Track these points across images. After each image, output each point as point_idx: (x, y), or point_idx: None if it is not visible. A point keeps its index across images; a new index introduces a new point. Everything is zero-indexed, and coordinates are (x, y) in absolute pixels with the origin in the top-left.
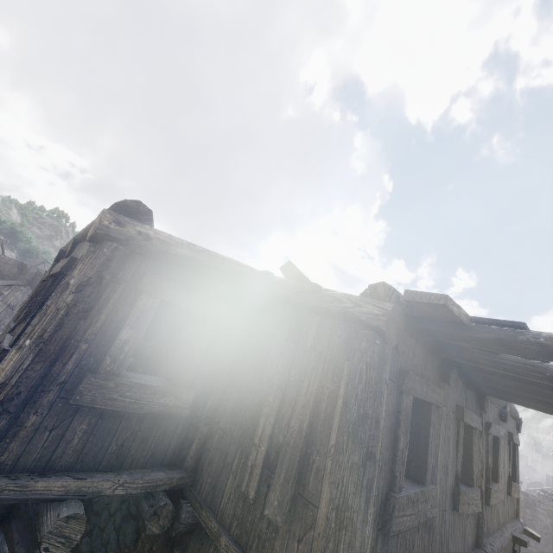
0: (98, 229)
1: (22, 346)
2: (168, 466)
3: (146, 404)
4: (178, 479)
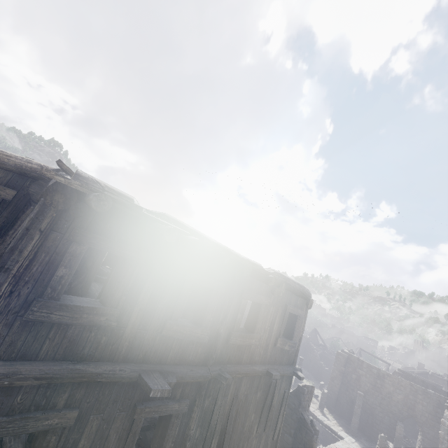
0: None
1: None
2: None
3: None
4: None
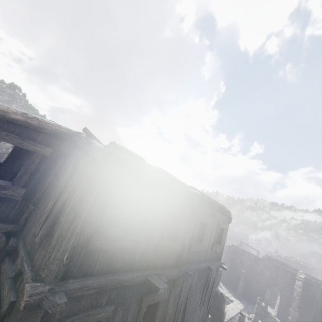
0: None
1: None
2: (10, 222)
3: None
4: (12, 228)
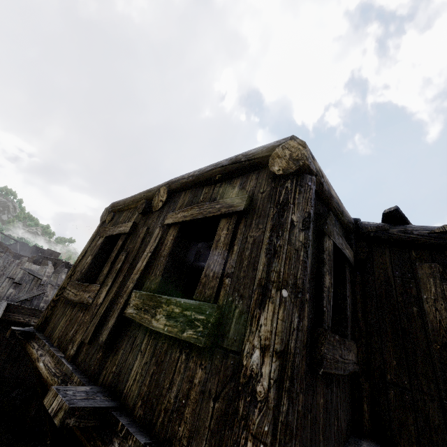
0: (306, 158)
1: (281, 299)
2: (353, 435)
3: (346, 363)
4: None
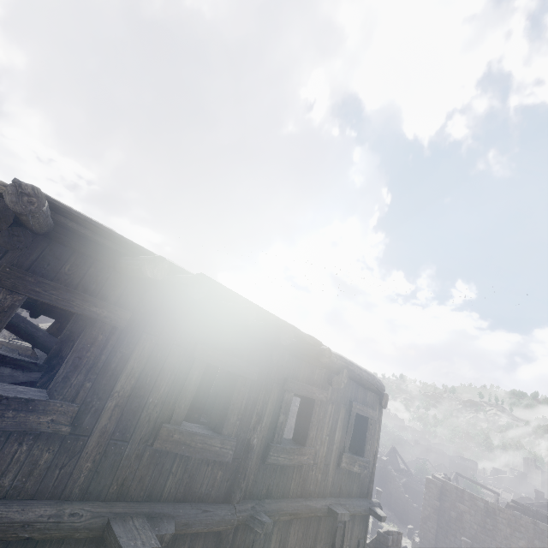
0: None
1: None
2: None
3: None
4: None
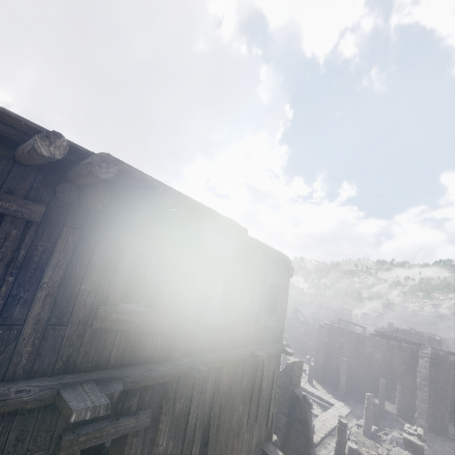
0: None
1: None
2: None
3: None
4: None
